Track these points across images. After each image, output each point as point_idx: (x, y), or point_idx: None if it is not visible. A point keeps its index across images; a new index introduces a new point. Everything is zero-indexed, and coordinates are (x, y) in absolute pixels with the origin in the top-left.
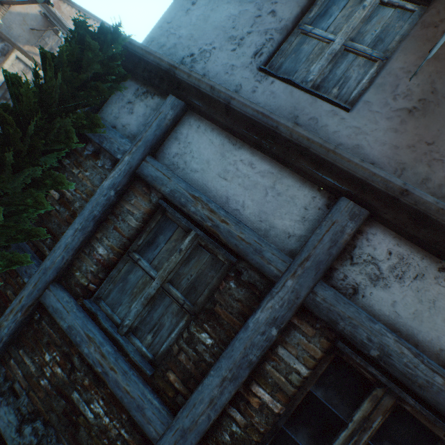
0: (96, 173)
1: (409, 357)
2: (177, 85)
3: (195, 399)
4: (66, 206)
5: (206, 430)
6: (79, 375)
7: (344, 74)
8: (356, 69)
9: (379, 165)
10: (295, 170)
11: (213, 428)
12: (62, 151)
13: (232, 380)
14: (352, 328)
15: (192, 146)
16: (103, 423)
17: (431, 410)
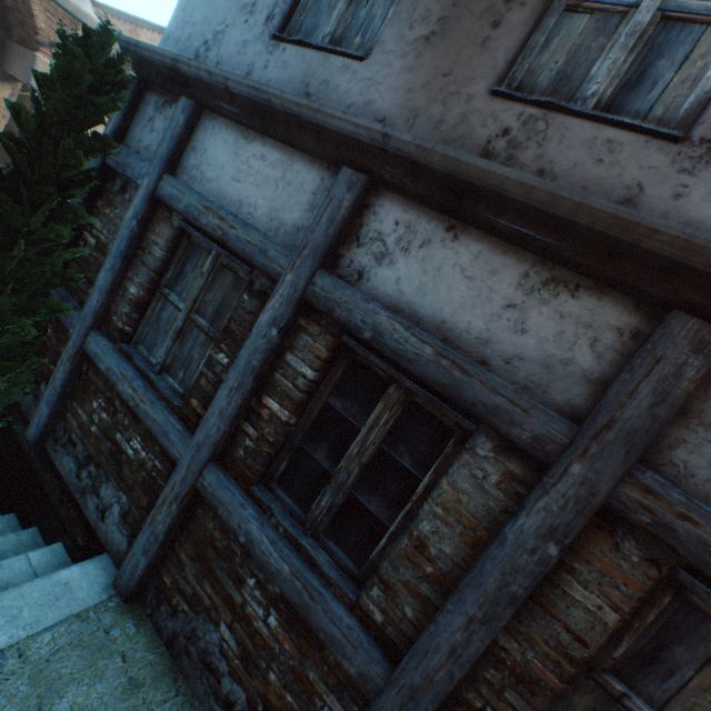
0: (126, 209)
1: (401, 332)
2: (187, 84)
3: (208, 414)
4: (102, 252)
5: (219, 443)
6: (121, 417)
7: (369, 14)
8: (382, 2)
9: (391, 120)
10: (303, 151)
11: (230, 446)
12: (85, 187)
13: (238, 389)
14: (348, 314)
15: (208, 153)
16: (141, 457)
17: (433, 393)
